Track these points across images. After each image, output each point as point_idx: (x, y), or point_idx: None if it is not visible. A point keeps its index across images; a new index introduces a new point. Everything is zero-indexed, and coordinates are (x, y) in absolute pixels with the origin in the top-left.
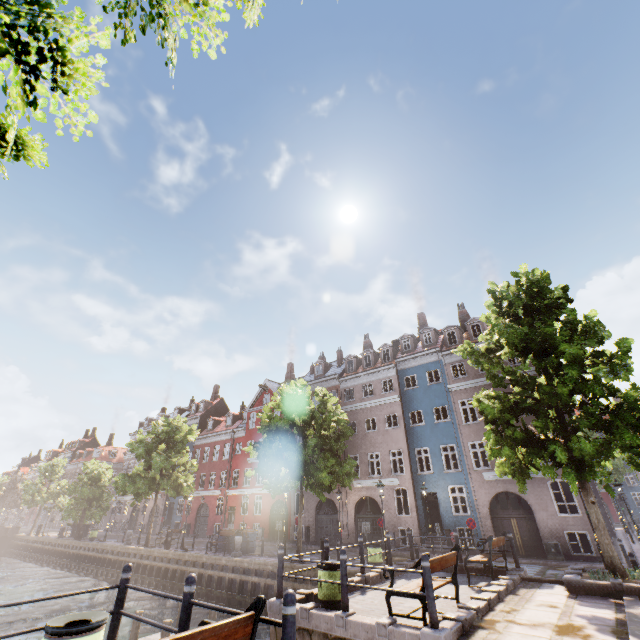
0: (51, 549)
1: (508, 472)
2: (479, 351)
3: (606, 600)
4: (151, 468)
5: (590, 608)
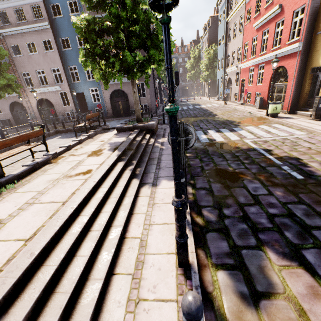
0: None
1: (100, 78)
2: None
3: (128, 133)
4: None
5: (118, 138)
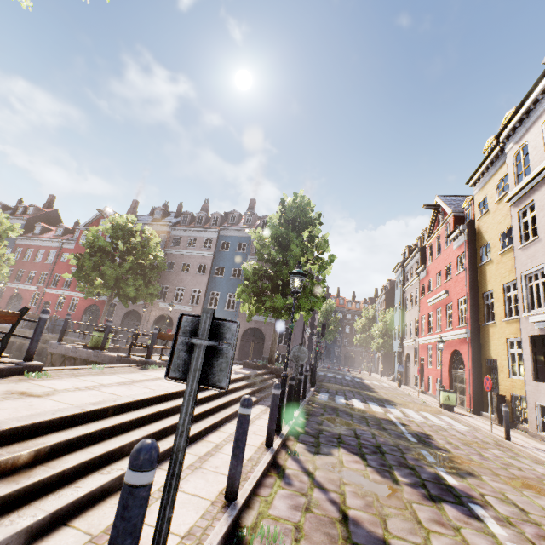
0: None
1: (246, 310)
2: (262, 237)
3: (256, 370)
4: None
5: (243, 370)
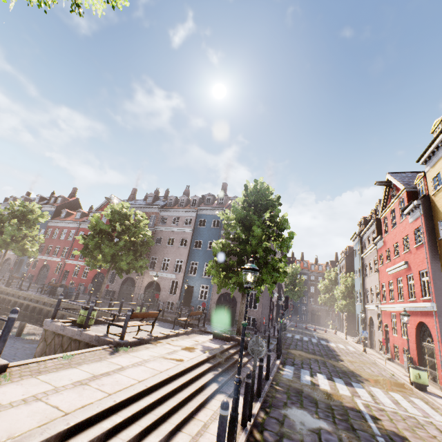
0: None
1: (216, 282)
2: (230, 217)
3: (224, 342)
4: (3, 233)
5: (212, 343)
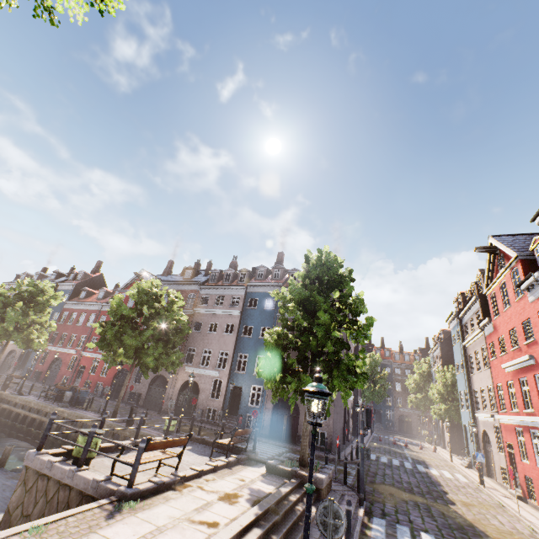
0: None
1: (270, 387)
2: (287, 297)
3: (282, 480)
4: (4, 320)
5: (264, 484)
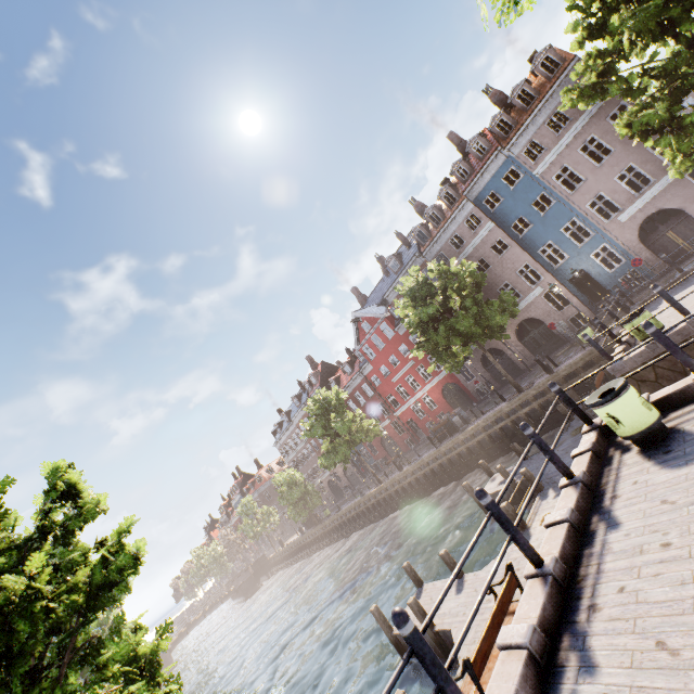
0: (306, 543)
1: (691, 165)
2: (588, 86)
3: None
4: (339, 435)
5: None
